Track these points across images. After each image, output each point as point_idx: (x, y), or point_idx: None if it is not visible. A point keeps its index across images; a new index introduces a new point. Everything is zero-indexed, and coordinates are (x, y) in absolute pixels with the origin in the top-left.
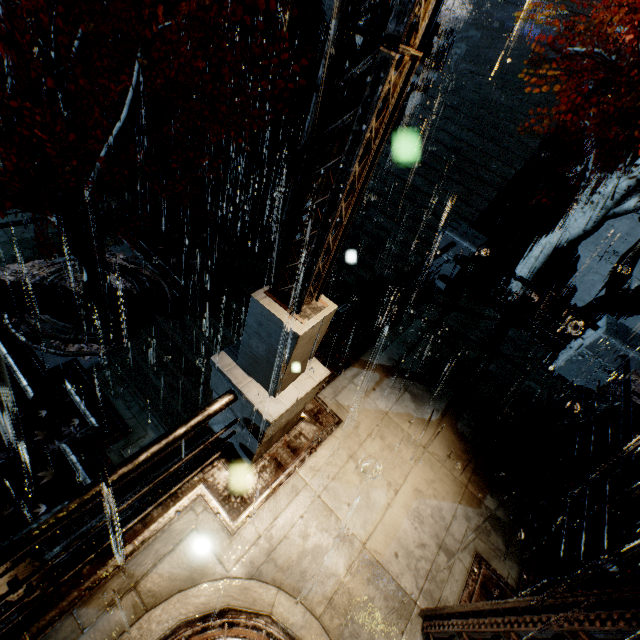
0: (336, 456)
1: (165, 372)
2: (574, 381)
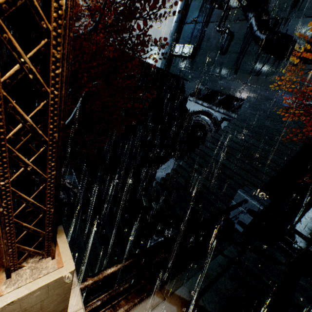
0: None
1: None
2: None
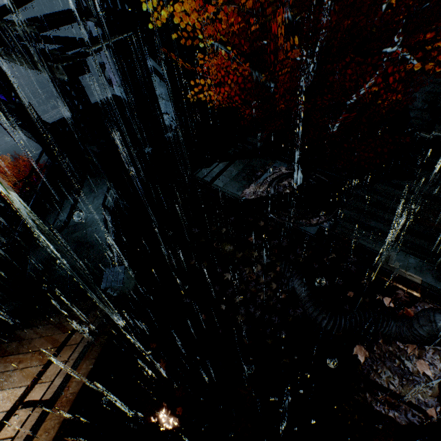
0: None
1: (379, 218)
2: None
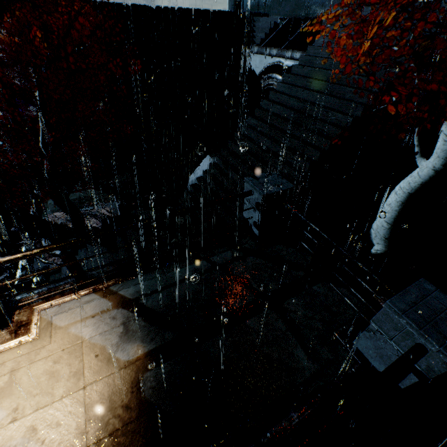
0: (2, 366)
1: None
2: (375, 365)
